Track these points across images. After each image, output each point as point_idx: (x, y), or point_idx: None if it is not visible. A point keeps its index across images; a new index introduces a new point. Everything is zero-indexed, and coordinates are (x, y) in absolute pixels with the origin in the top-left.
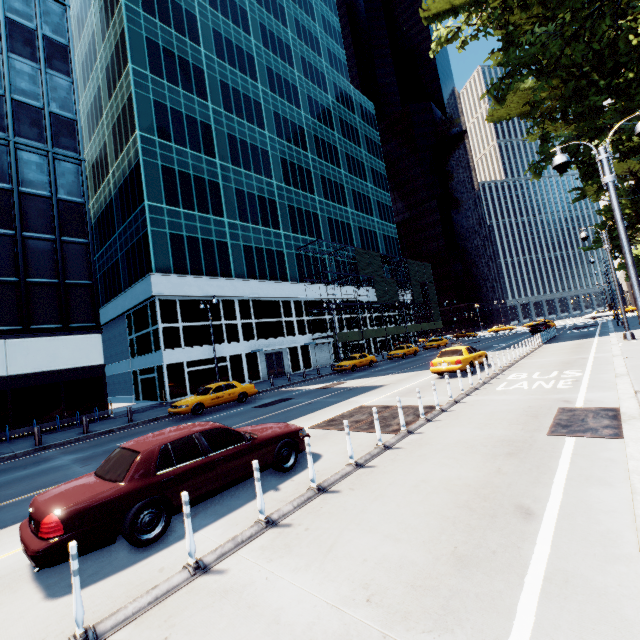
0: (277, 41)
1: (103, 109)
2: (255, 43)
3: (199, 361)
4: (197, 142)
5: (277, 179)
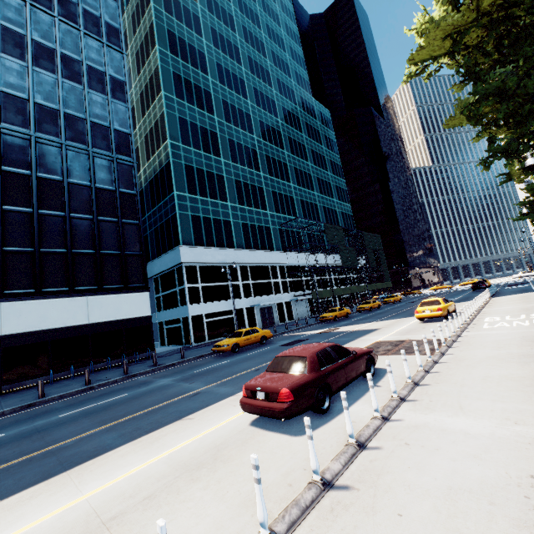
0: (260, 68)
1: (136, 123)
2: (245, 71)
3: (213, 314)
4: (208, 146)
5: (263, 171)
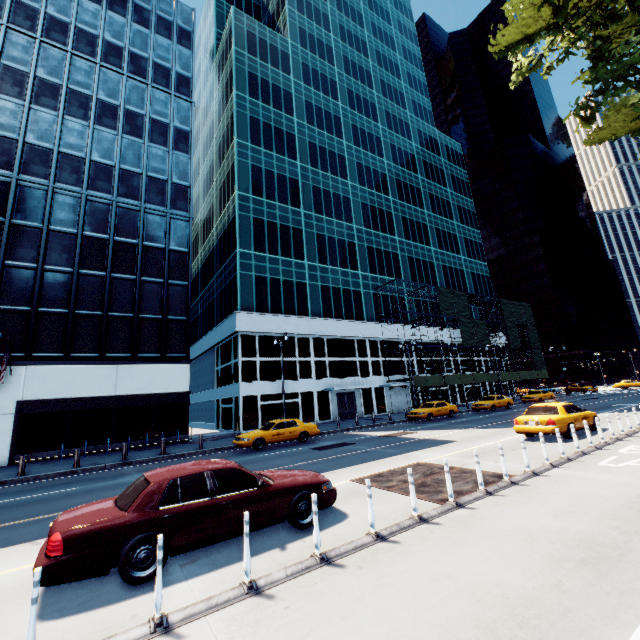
0: (363, 101)
1: (214, 176)
2: (342, 106)
3: (272, 395)
4: (285, 195)
5: (357, 223)
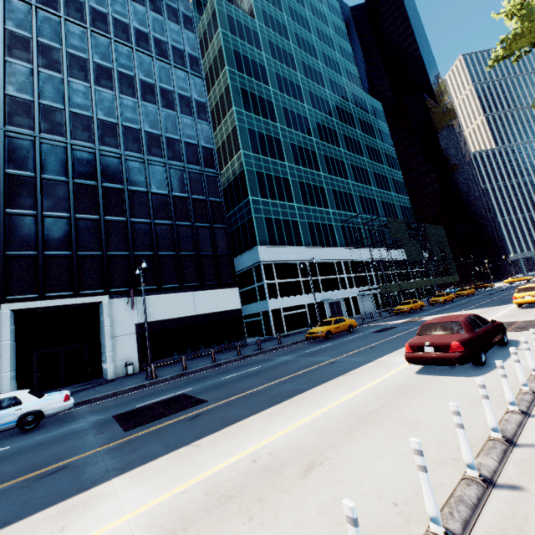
0: (313, 71)
1: None
2: (300, 76)
3: (289, 308)
4: (273, 152)
5: (323, 171)
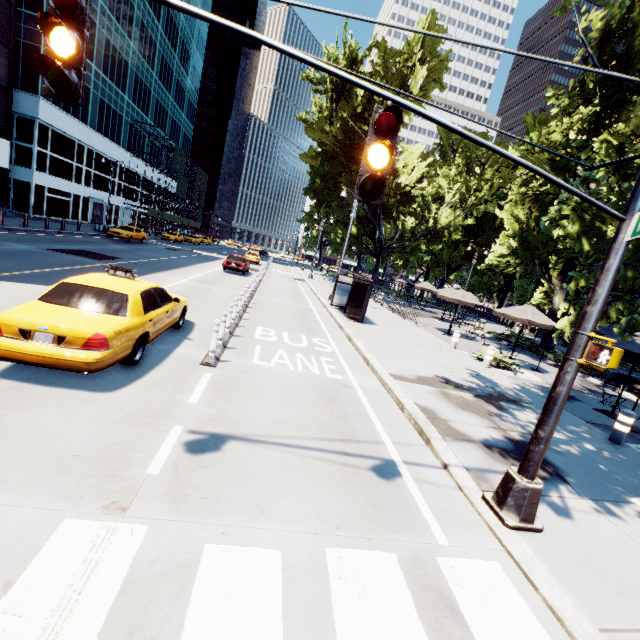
0: None
1: None
2: None
3: (55, 190)
4: None
5: (134, 42)
